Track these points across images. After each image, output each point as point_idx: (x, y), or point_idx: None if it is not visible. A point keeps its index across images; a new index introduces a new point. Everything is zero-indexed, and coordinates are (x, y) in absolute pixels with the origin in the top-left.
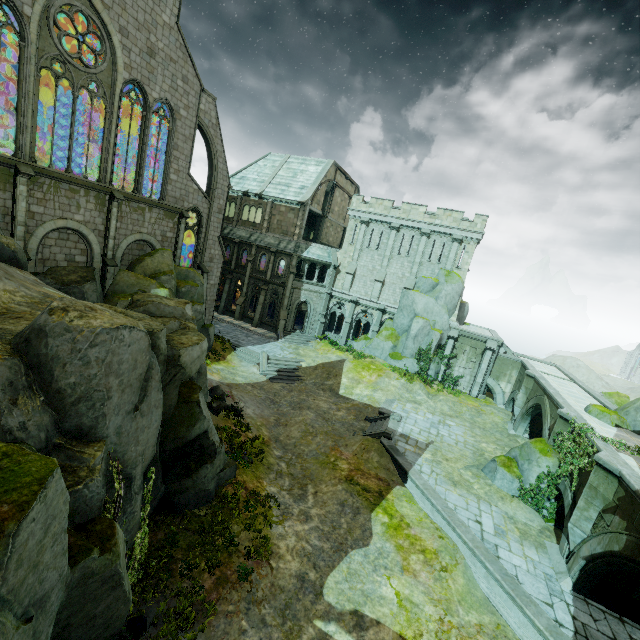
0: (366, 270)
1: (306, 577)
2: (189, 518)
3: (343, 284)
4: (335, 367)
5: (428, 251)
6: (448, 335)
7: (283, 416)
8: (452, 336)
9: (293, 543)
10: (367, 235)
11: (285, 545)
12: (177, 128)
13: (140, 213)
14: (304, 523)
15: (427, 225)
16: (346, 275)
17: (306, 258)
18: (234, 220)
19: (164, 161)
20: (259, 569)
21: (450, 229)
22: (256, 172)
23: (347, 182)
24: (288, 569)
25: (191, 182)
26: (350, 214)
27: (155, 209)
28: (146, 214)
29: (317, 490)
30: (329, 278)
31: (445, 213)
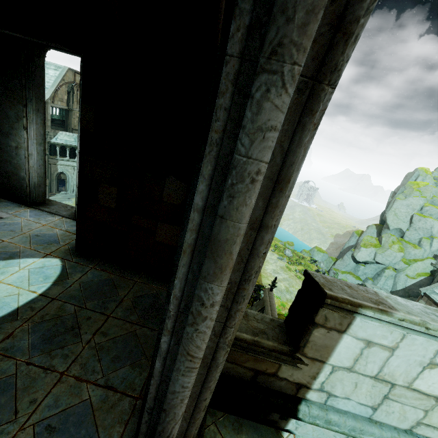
0: None
1: None
2: None
3: None
4: None
5: None
6: None
7: None
8: None
9: None
10: None
11: None
12: None
13: None
14: None
15: None
16: None
17: (55, 143)
18: None
19: None
20: None
21: None
22: None
23: None
24: None
25: None
26: None
27: None
28: None
29: None
30: None
31: None
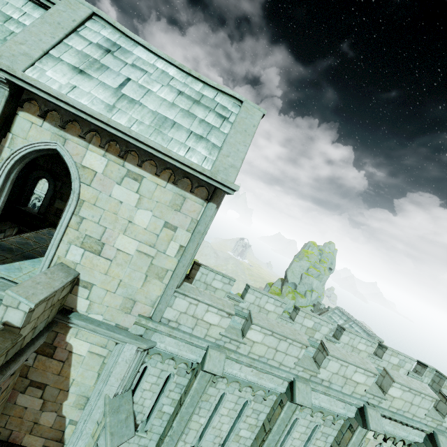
0: None
1: None
2: None
3: (42, 187)
4: None
5: None
6: None
7: None
8: None
9: None
10: None
11: None
12: None
13: None
14: None
15: None
16: (45, 182)
17: None
18: None
19: None
20: None
21: None
22: None
23: None
24: None
25: None
26: None
27: None
28: None
29: None
30: None
31: None
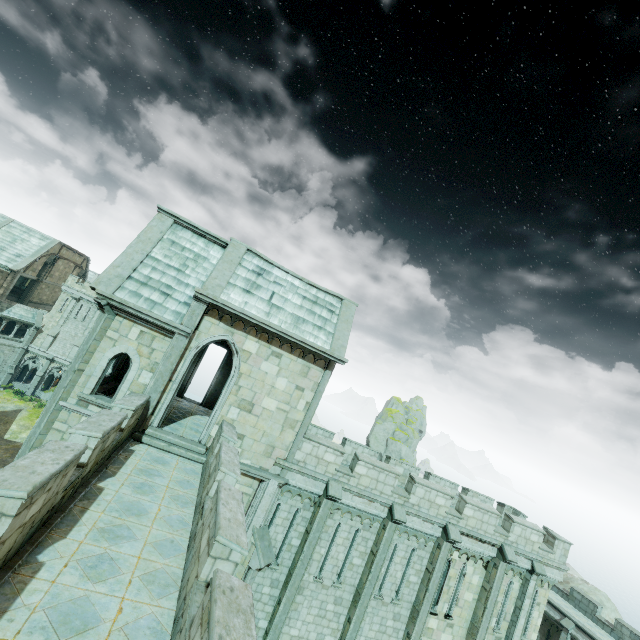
0: (69, 335)
1: None
2: None
3: (43, 343)
4: (9, 415)
5: None
6: None
7: None
8: None
9: None
10: (76, 308)
11: None
12: None
13: None
14: None
15: None
16: (48, 336)
17: (6, 316)
18: None
19: None
20: None
21: None
22: None
23: (75, 254)
24: None
25: None
26: (64, 289)
27: None
28: None
29: None
30: (29, 336)
31: None
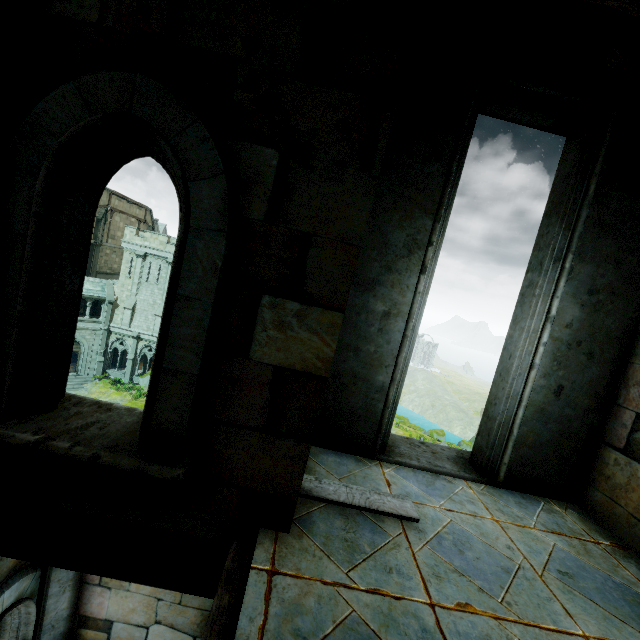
0: (147, 304)
1: None
2: None
3: (122, 319)
4: None
5: None
6: None
7: None
8: None
9: None
10: (145, 269)
11: None
12: None
13: None
14: None
15: None
16: (124, 310)
17: None
18: None
19: None
20: None
21: None
22: None
23: (132, 206)
24: None
25: None
26: (124, 246)
27: None
28: None
29: None
30: (105, 314)
31: None
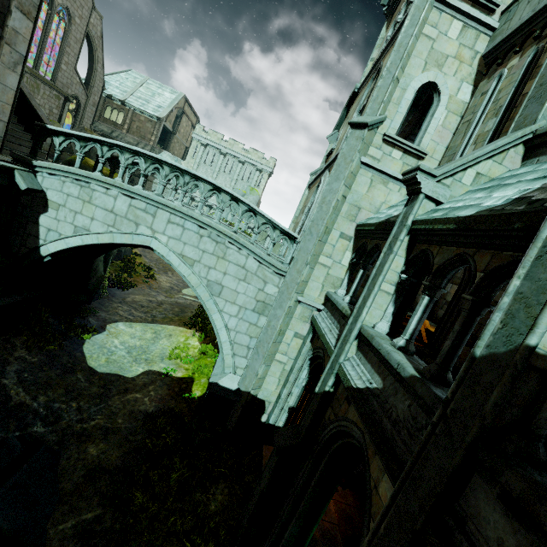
0: None
1: (174, 288)
2: (113, 261)
3: None
4: None
5: (242, 173)
6: (248, 226)
7: (146, 249)
8: (250, 227)
9: (166, 280)
10: (204, 154)
11: (162, 280)
12: (71, 30)
13: (36, 87)
14: (169, 278)
15: (243, 157)
16: None
17: None
18: (96, 115)
19: (58, 52)
20: (152, 282)
21: (256, 162)
22: (119, 81)
23: (192, 113)
24: (165, 285)
25: (76, 75)
26: (194, 136)
27: (48, 88)
28: (40, 89)
29: (173, 273)
30: None
31: (254, 152)
